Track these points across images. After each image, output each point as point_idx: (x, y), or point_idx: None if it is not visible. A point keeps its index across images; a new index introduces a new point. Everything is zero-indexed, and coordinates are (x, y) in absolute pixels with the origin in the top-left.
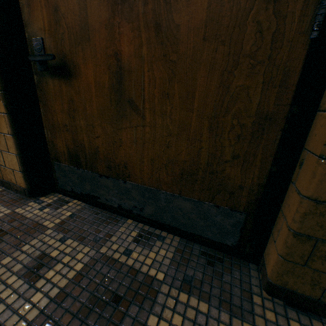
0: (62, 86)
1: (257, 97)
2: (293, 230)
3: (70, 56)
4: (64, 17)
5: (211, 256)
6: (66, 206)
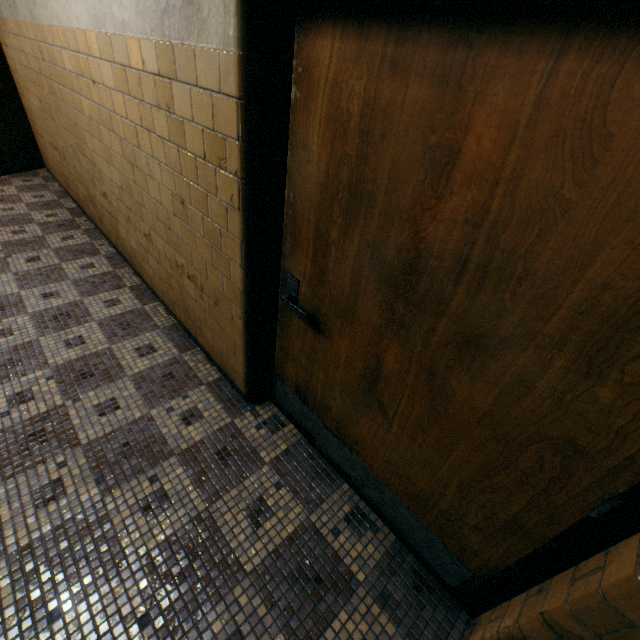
0: (308, 332)
1: (519, 506)
2: (499, 635)
3: (325, 318)
4: (330, 284)
5: (422, 579)
6: (281, 431)
